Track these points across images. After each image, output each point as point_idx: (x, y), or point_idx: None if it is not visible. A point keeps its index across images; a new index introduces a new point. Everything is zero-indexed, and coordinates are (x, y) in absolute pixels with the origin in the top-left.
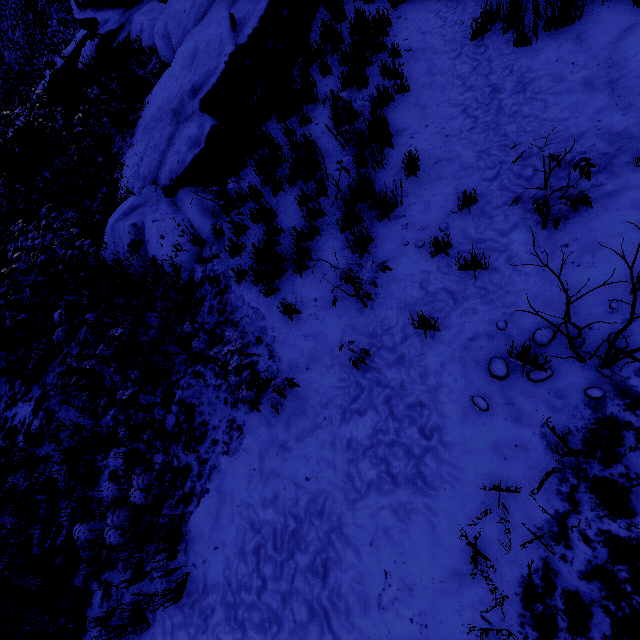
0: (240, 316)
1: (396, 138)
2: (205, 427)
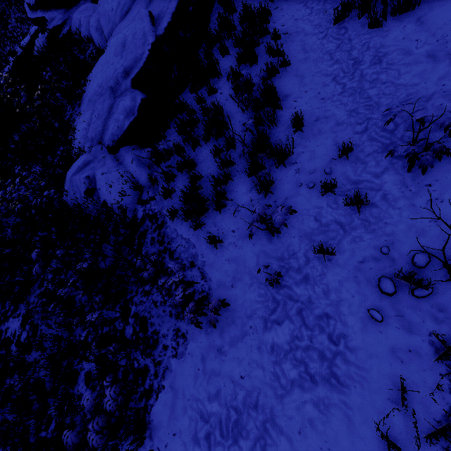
0: (176, 245)
1: (283, 102)
2: (156, 335)
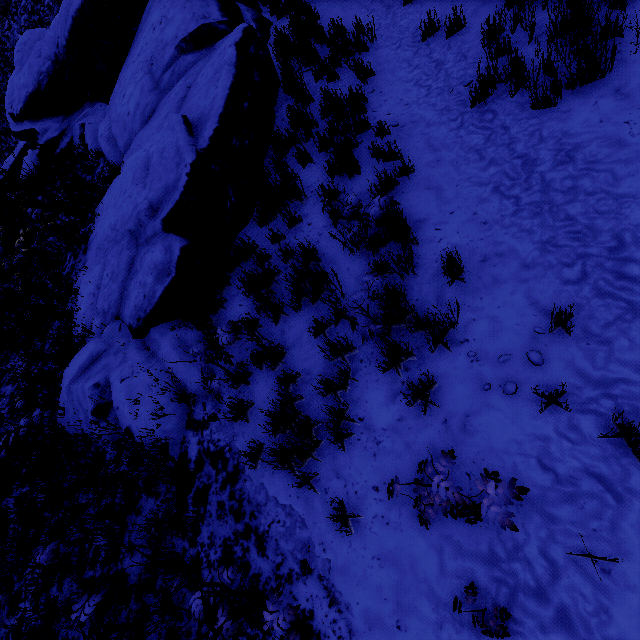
0: (267, 522)
1: (417, 232)
2: None
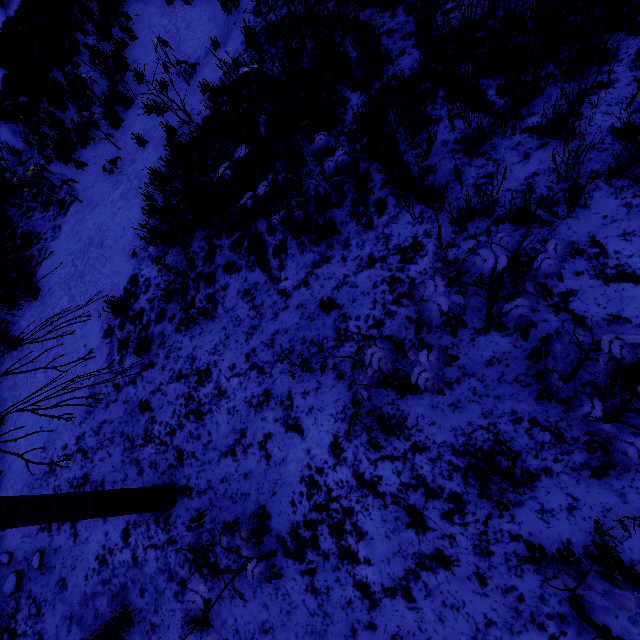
0: (52, 180)
1: (132, 66)
2: (39, 236)
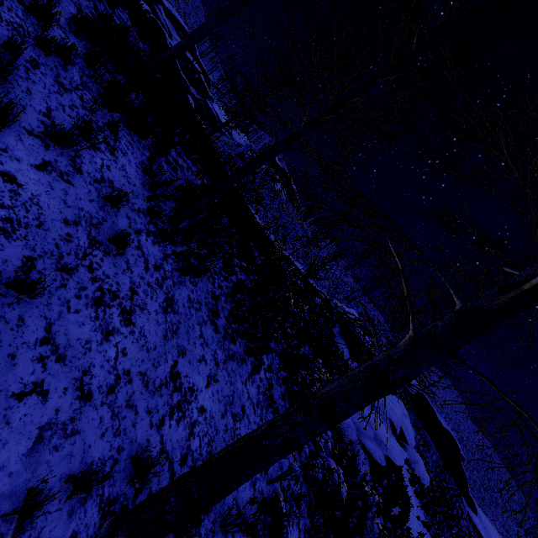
0: None
1: None
2: None
